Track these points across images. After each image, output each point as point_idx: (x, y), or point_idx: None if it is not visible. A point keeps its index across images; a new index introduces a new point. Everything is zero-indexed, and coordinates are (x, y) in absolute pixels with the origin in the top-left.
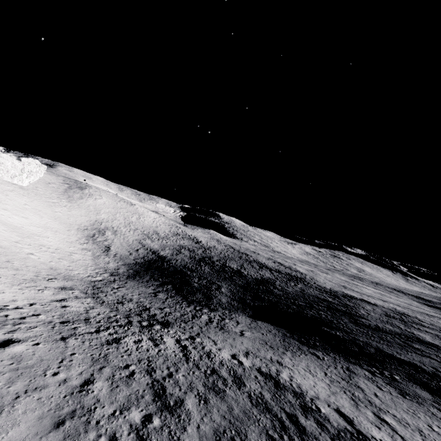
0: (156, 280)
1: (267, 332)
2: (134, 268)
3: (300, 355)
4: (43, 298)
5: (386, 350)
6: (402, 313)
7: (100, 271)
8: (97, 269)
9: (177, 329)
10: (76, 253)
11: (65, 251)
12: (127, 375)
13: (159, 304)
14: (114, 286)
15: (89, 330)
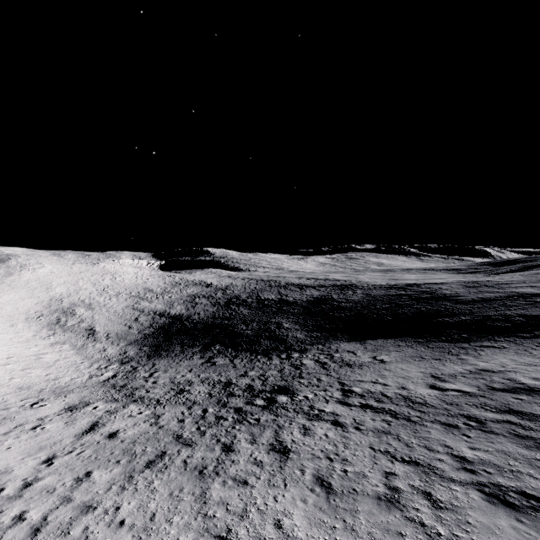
0: (192, 346)
1: (397, 348)
2: (148, 343)
3: (478, 353)
4: (56, 438)
5: (529, 313)
6: (473, 281)
7: (100, 364)
8: (94, 363)
9: (307, 389)
10: (44, 353)
11: (24, 356)
12: (433, 506)
13: (232, 371)
14: (142, 375)
15: (212, 454)
